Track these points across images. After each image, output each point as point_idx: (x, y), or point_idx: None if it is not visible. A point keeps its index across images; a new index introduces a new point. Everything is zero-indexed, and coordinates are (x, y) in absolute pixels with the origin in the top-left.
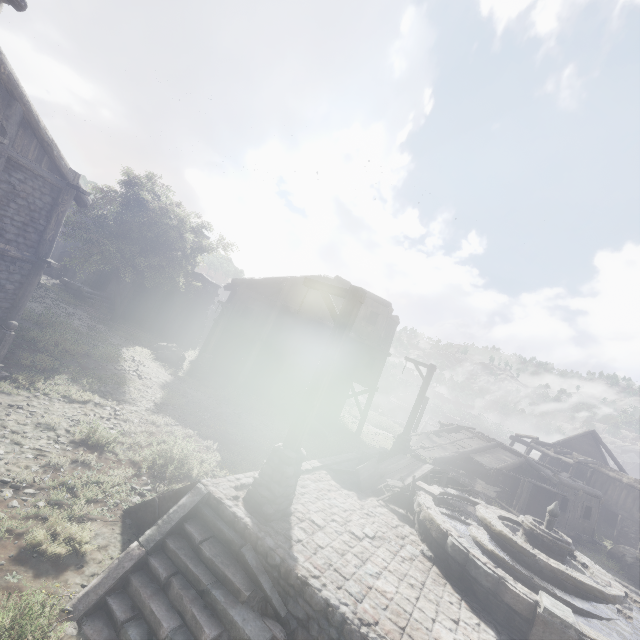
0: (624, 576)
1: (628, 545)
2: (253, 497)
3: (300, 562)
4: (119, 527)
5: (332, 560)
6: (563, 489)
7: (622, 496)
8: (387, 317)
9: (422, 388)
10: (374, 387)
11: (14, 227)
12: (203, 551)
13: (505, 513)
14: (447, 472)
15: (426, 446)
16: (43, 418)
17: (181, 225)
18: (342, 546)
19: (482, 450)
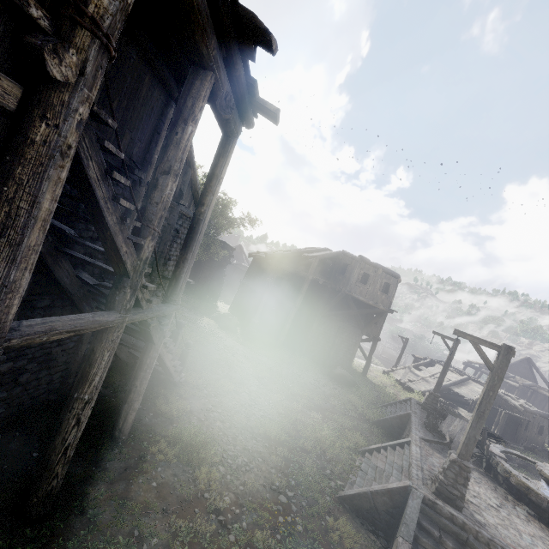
0: None
1: None
2: (443, 493)
3: (511, 548)
4: (347, 512)
5: (510, 537)
6: (526, 415)
7: None
8: (396, 286)
9: (449, 357)
10: (377, 337)
11: (172, 260)
12: (447, 542)
13: None
14: (488, 429)
15: (412, 379)
16: (233, 418)
17: (224, 210)
18: (500, 521)
19: (458, 383)
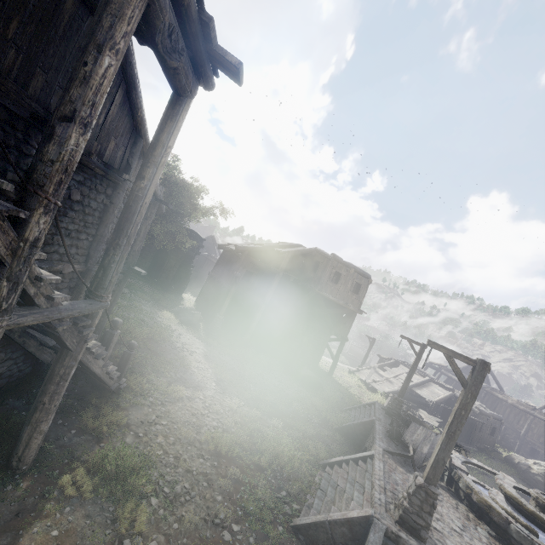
0: (520, 479)
1: (508, 447)
2: (407, 522)
3: None
4: None
5: None
6: (481, 417)
7: (506, 412)
8: (367, 287)
9: (415, 362)
10: (345, 338)
11: None
12: None
13: (509, 481)
14: None
15: (377, 380)
16: (179, 432)
17: (193, 196)
18: None
19: (420, 384)
